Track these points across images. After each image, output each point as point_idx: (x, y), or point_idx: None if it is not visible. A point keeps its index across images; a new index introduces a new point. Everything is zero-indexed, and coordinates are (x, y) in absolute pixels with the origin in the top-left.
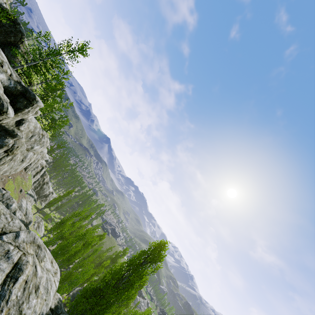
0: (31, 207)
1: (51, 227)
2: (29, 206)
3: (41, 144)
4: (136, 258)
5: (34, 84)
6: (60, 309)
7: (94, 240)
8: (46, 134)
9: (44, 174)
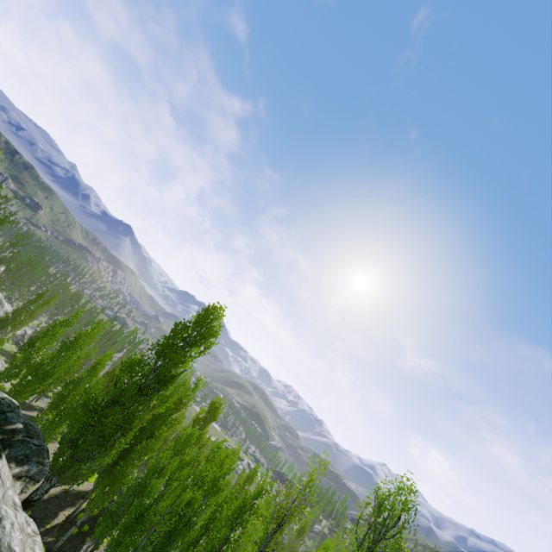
0: None
1: (15, 356)
2: None
3: None
4: (167, 337)
5: None
6: (8, 407)
7: (106, 357)
8: None
9: None
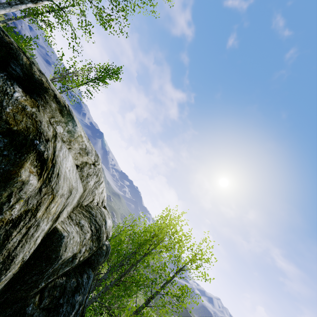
0: None
1: None
2: None
3: None
4: None
5: None
6: None
7: None
8: None
9: None
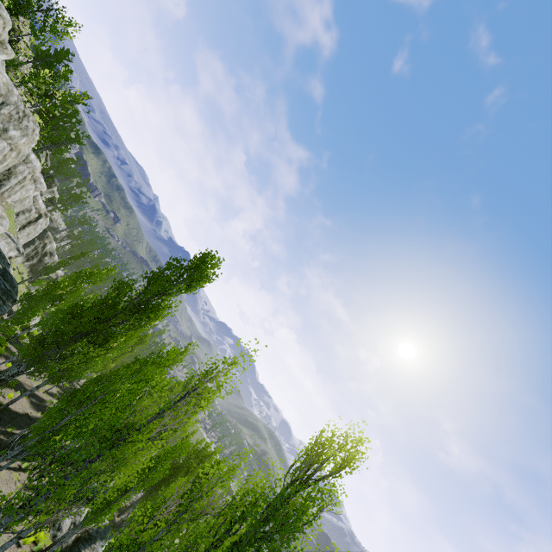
0: (7, 250)
1: None
2: (4, 247)
3: (23, 130)
4: (161, 268)
5: (19, 51)
6: None
7: None
8: (32, 117)
9: (44, 235)
